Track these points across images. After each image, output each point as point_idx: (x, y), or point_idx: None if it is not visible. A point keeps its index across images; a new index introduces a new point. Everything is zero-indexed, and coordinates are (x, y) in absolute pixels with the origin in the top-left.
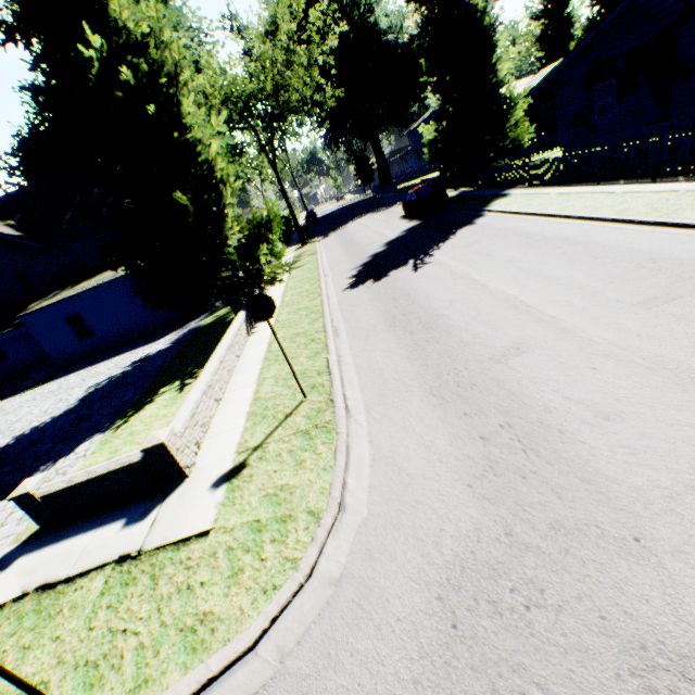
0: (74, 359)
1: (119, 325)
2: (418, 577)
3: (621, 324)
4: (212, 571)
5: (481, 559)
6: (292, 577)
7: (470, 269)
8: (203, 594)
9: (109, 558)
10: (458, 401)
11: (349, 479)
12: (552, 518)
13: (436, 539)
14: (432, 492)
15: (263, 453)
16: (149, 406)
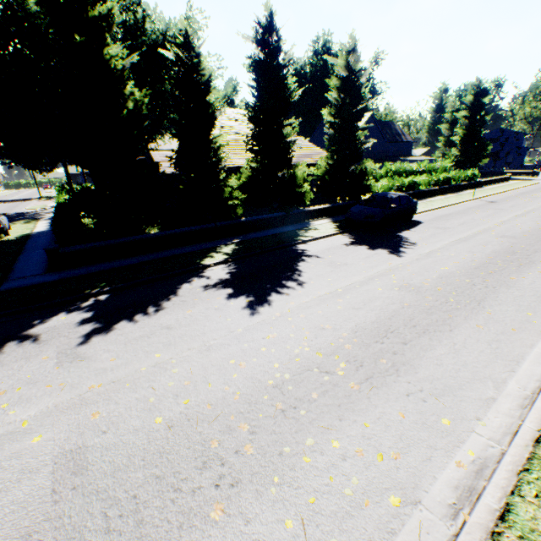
0: None
1: None
2: None
3: None
4: None
5: None
6: None
7: None
8: None
9: None
10: None
11: None
12: None
13: None
14: None
15: None
16: None
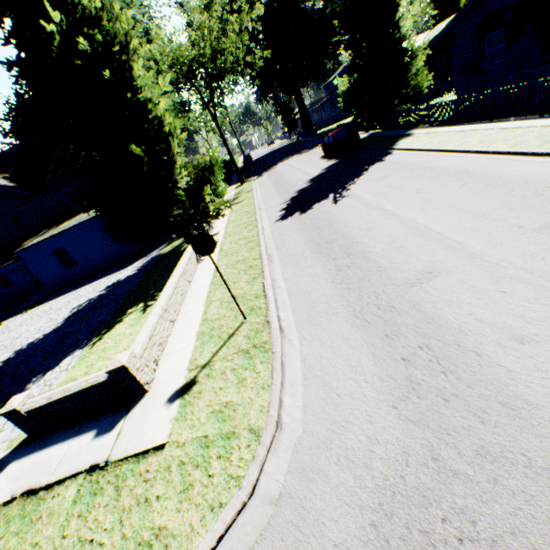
0: (62, 284)
1: (96, 255)
2: (351, 500)
3: (525, 248)
4: (166, 485)
5: (411, 485)
6: (236, 495)
7: (383, 201)
8: (158, 508)
9: (81, 467)
10: (379, 323)
11: (284, 397)
12: (477, 444)
13: (366, 461)
14: (360, 413)
15: (210, 371)
16: (118, 325)
